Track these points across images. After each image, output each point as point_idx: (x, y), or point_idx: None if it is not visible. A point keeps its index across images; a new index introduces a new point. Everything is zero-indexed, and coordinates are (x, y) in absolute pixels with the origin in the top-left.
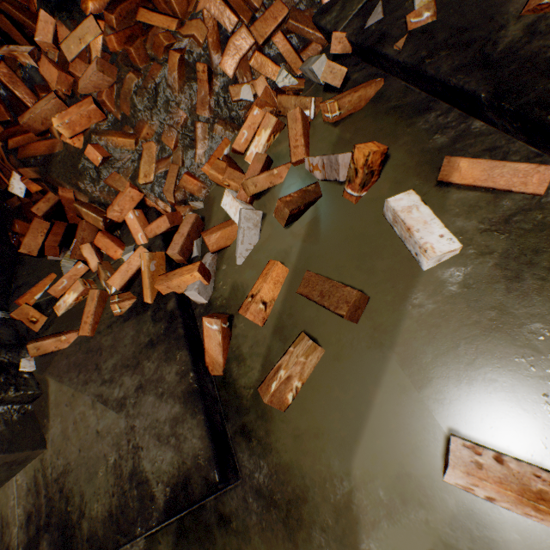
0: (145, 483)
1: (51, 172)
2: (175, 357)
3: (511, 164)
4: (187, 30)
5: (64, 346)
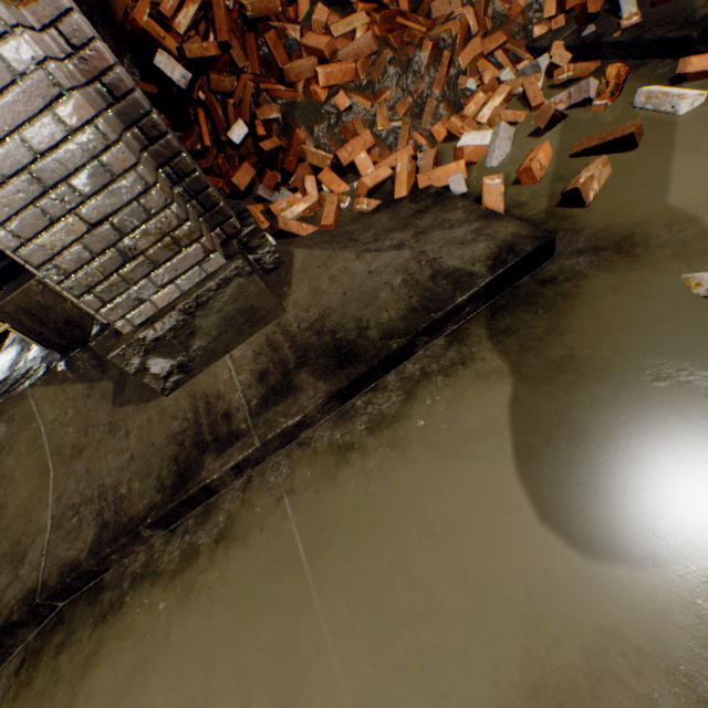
0: (455, 272)
1: (295, 112)
2: (456, 207)
3: None
4: (438, 31)
5: (302, 234)
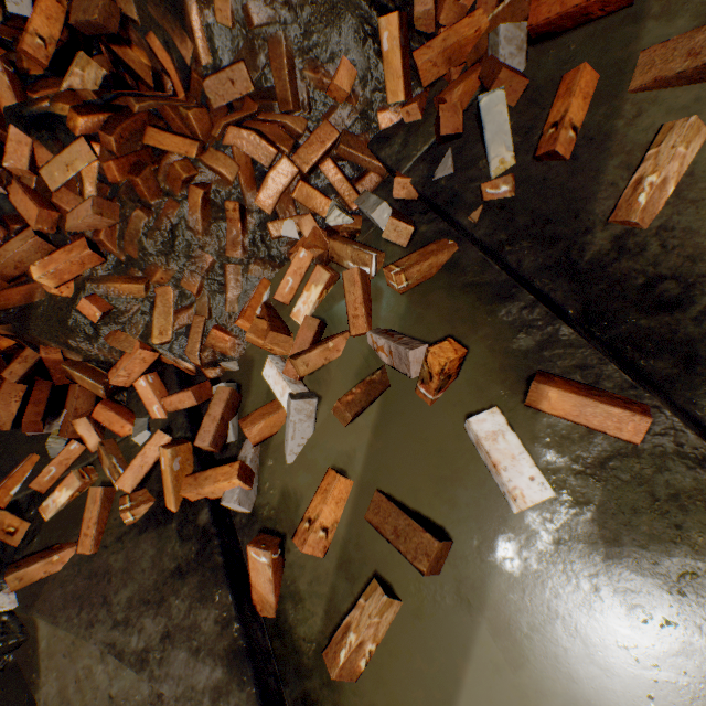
0: None
1: (31, 329)
2: (213, 597)
3: (605, 406)
4: (212, 160)
5: (56, 569)
